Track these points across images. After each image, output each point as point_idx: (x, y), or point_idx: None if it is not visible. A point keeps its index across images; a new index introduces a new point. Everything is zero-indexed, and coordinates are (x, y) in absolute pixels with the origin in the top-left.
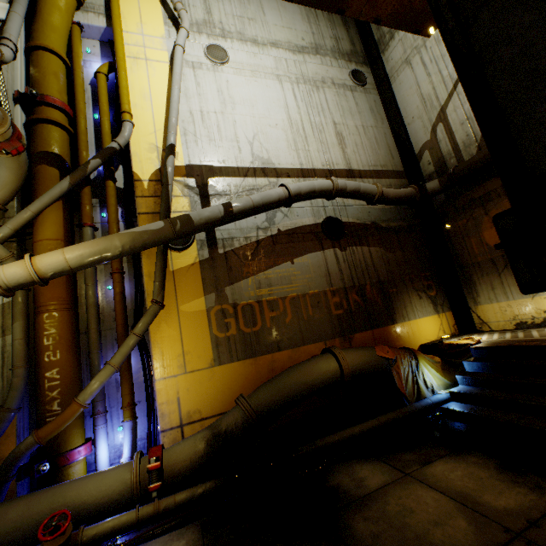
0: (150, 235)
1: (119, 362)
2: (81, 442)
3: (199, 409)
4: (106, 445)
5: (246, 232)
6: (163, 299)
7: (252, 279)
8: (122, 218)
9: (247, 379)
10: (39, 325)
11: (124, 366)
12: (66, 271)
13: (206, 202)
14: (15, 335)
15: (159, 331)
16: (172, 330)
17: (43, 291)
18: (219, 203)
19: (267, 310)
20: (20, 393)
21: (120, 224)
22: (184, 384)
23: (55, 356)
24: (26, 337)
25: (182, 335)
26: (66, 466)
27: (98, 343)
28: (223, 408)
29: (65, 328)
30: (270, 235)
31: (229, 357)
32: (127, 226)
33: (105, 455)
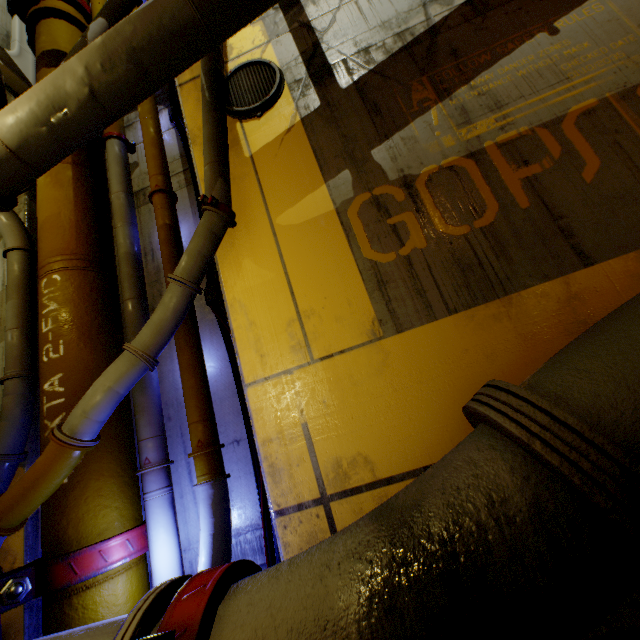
0: (137, 25)
1: (145, 343)
2: (118, 529)
3: (363, 453)
4: (167, 540)
5: (396, 25)
6: (224, 197)
7: (440, 110)
8: (172, 124)
9: (494, 361)
10: (39, 302)
11: (183, 362)
12: (6, 161)
13: (296, 13)
14: (6, 324)
15: (239, 279)
16: (267, 271)
17: (42, 244)
18: (322, 2)
19: (505, 166)
20: (11, 426)
21: (170, 133)
22: (313, 390)
23: (56, 351)
24: (24, 326)
25: (290, 278)
26: (79, 585)
27: (138, 324)
28: (436, 450)
29: (74, 300)
30: (461, 3)
31: (422, 309)
32: (178, 129)
33: (166, 565)
